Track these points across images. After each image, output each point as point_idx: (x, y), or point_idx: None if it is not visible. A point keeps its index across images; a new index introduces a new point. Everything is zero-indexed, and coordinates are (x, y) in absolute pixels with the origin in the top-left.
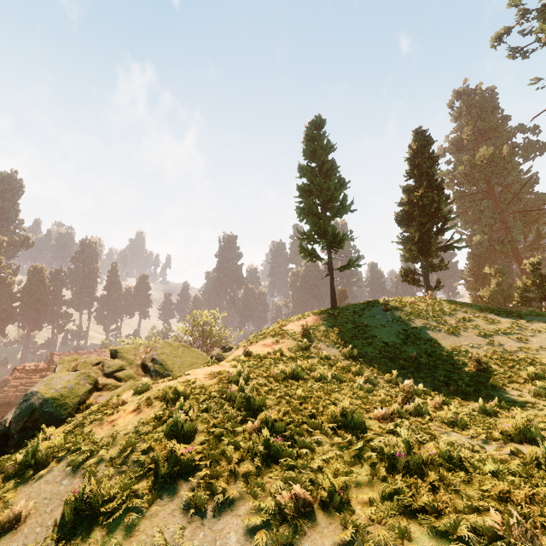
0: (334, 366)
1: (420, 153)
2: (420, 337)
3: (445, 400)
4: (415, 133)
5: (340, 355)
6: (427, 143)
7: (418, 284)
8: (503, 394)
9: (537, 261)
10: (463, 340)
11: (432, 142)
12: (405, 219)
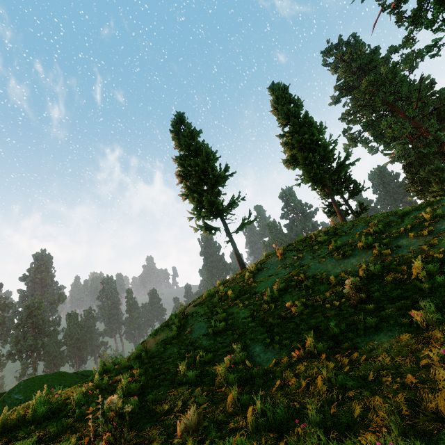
0: (129, 370)
1: (279, 101)
2: (306, 276)
3: (236, 399)
4: (270, 89)
5: (208, 333)
6: (283, 91)
7: (346, 214)
8: (376, 340)
9: None
10: (355, 261)
11: (287, 88)
12: (292, 161)
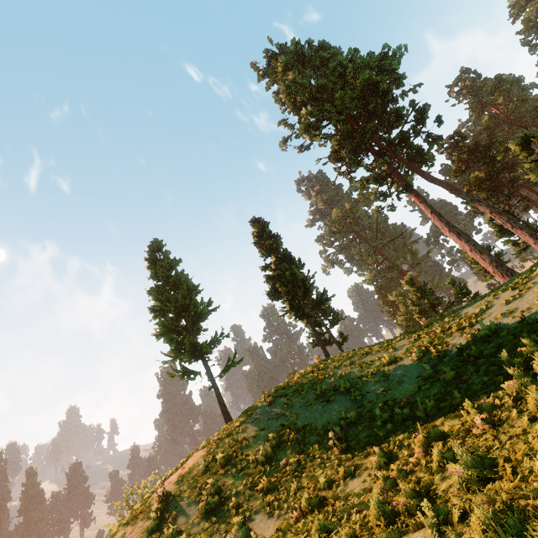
0: None
1: (260, 236)
2: (297, 426)
3: None
4: (252, 222)
5: (198, 514)
6: (264, 226)
7: (330, 343)
8: (352, 487)
9: (408, 278)
10: (337, 408)
11: (267, 224)
12: (275, 293)
